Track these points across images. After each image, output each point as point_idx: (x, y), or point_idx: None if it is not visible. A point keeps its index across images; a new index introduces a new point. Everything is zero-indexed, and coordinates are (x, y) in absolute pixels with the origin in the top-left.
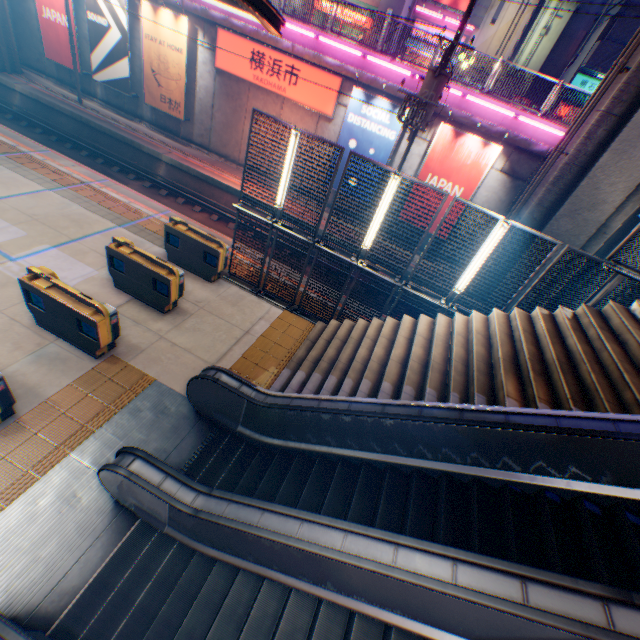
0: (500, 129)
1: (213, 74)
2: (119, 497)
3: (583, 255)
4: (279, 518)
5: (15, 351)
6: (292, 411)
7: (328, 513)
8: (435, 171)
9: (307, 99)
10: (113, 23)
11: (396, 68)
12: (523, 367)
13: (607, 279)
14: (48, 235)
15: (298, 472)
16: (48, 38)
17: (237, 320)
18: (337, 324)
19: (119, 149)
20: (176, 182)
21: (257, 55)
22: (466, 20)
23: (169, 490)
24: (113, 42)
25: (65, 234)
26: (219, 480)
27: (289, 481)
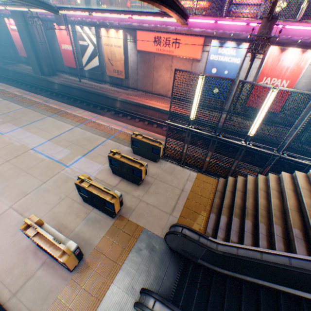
0: None
1: (136, 53)
2: None
3: None
4: None
5: (76, 218)
6: (241, 259)
7: None
8: (268, 74)
9: (185, 53)
10: (90, 43)
11: (236, 23)
12: None
13: None
14: (79, 150)
15: (248, 297)
16: (65, 57)
17: (175, 183)
18: (232, 179)
19: (98, 98)
20: (125, 109)
21: (157, 38)
22: None
23: None
24: (90, 51)
25: (86, 148)
26: (194, 297)
27: (245, 305)
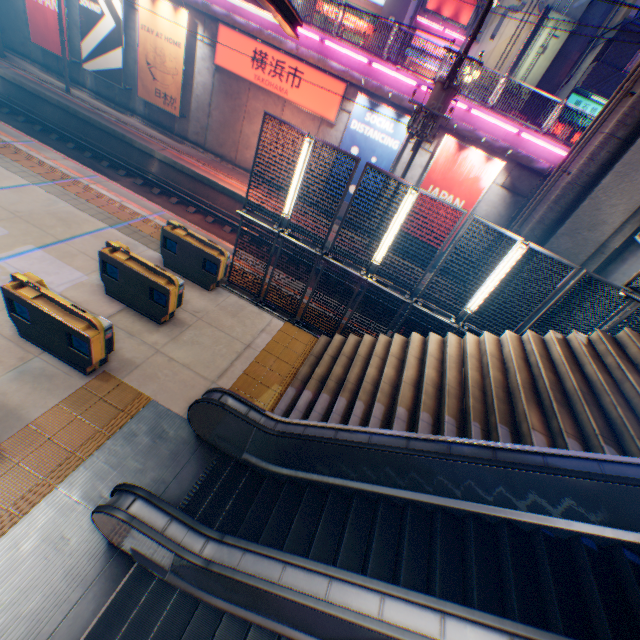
0: (503, 145)
1: (212, 71)
2: (114, 539)
3: (600, 280)
4: (303, 574)
5: None
6: (306, 441)
7: (347, 556)
8: (437, 183)
9: (309, 103)
10: (107, 11)
11: (402, 77)
12: (544, 396)
13: (622, 305)
14: (32, 234)
15: (310, 506)
16: (35, 21)
17: (237, 332)
18: (341, 339)
19: (109, 143)
20: (169, 180)
21: (259, 54)
22: (476, 34)
23: (175, 536)
24: (106, 30)
25: (51, 234)
26: (223, 514)
27: (301, 517)
